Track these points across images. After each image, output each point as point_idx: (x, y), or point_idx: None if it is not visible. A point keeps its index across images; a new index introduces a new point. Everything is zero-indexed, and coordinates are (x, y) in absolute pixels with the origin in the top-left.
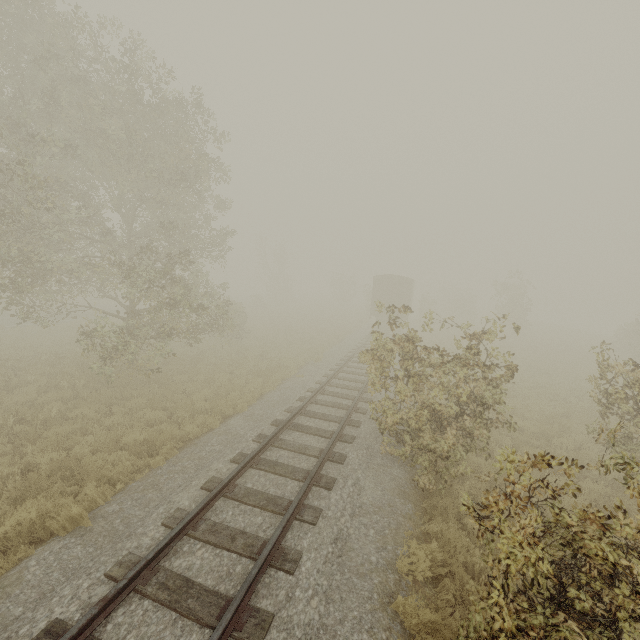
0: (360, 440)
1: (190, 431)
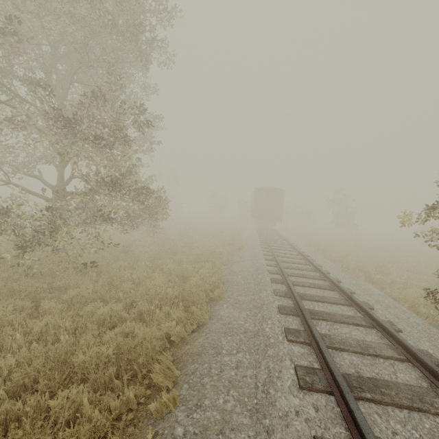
0: (400, 326)
1: (169, 331)
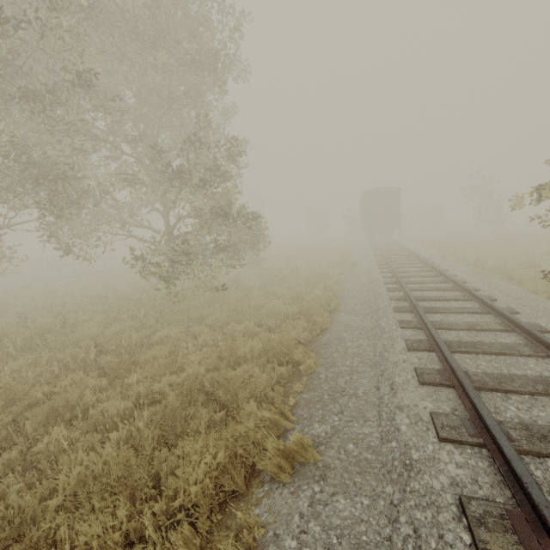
0: (520, 310)
1: (297, 336)
